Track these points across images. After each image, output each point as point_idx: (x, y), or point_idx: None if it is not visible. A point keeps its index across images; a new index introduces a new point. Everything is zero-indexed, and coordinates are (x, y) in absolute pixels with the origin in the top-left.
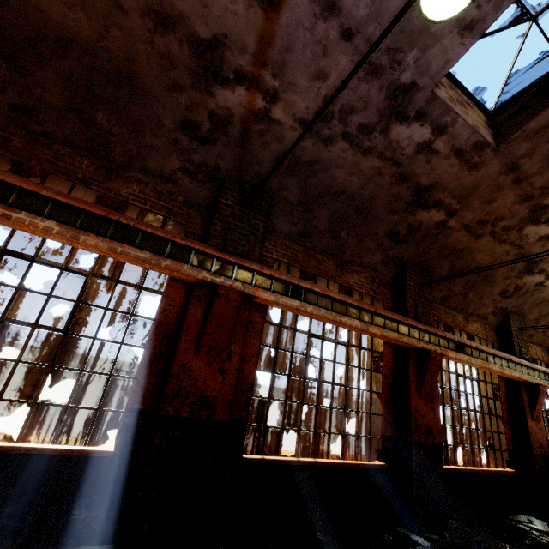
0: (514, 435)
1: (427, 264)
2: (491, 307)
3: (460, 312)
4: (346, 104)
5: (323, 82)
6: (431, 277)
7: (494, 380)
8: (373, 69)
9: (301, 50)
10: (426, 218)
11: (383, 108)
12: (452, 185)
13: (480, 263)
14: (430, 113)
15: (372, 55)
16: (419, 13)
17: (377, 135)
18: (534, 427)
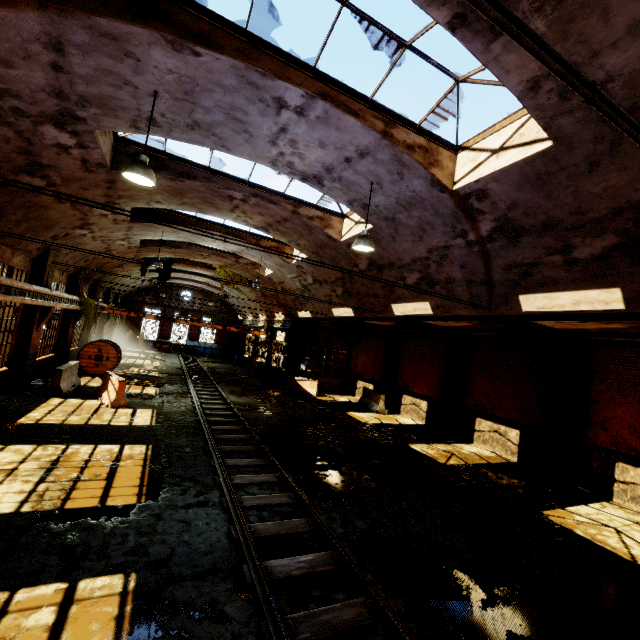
0: (18, 343)
1: (3, 210)
2: (39, 245)
3: (11, 248)
4: (15, 90)
5: (4, 67)
6: (1, 220)
7: (17, 303)
8: (61, 95)
9: (1, 38)
10: (28, 181)
11: (49, 114)
12: (66, 172)
13: (51, 217)
14: (83, 136)
15: (68, 89)
16: (117, 103)
17: (28, 121)
18: (36, 336)
